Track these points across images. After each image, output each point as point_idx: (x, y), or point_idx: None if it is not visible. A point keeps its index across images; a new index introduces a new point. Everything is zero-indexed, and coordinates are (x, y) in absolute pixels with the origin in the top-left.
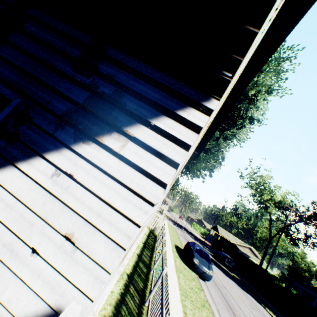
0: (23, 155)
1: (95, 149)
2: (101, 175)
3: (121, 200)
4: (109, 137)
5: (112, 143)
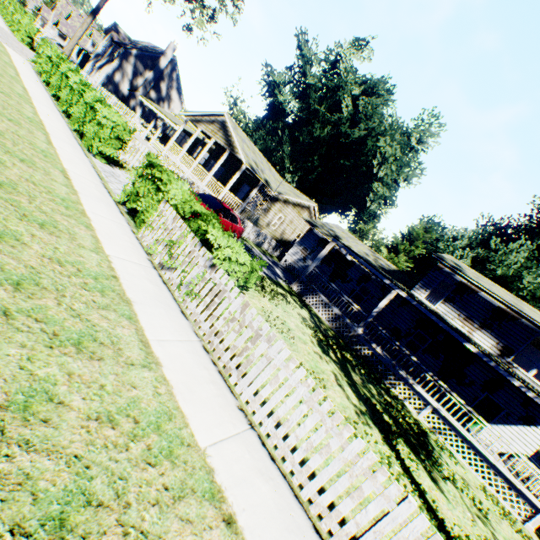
0: (510, 423)
1: (528, 428)
2: (530, 434)
3: (535, 440)
4: (532, 426)
5: (533, 428)
